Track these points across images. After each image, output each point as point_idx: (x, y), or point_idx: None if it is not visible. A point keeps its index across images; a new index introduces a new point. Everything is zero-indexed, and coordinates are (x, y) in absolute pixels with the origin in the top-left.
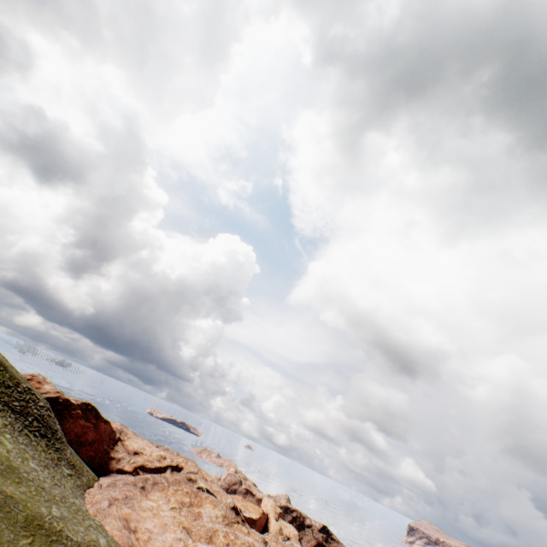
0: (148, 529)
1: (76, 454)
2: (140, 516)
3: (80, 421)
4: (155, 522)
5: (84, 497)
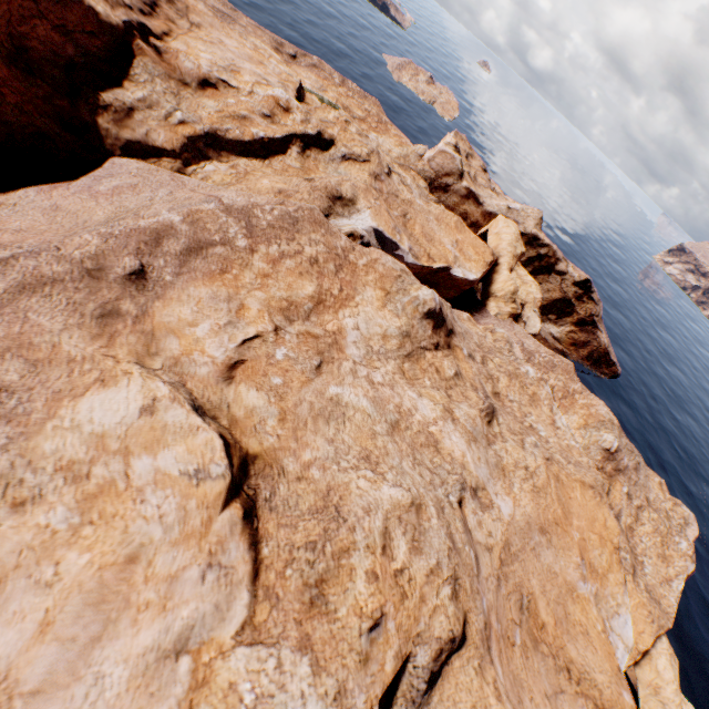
0: None
1: None
2: None
3: None
4: (62, 588)
5: None
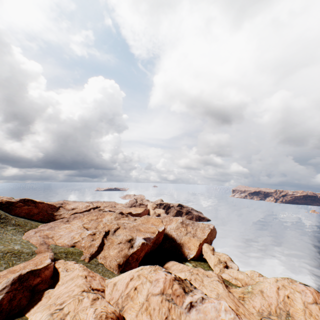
0: (60, 235)
1: (25, 220)
2: (57, 232)
3: (24, 207)
4: (66, 231)
5: (22, 235)
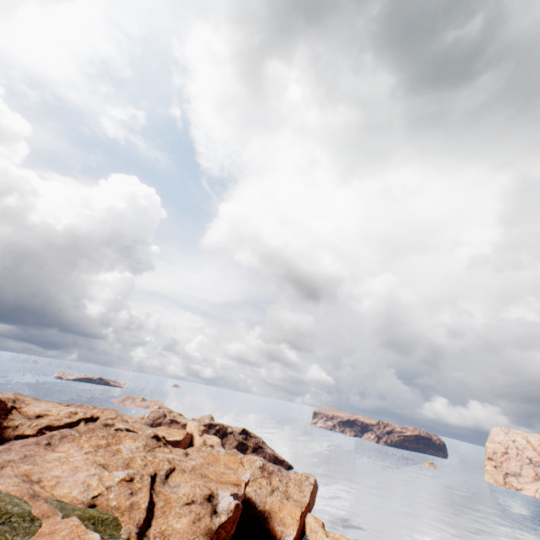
0: (55, 476)
1: None
2: (45, 468)
3: None
4: (64, 468)
5: None
